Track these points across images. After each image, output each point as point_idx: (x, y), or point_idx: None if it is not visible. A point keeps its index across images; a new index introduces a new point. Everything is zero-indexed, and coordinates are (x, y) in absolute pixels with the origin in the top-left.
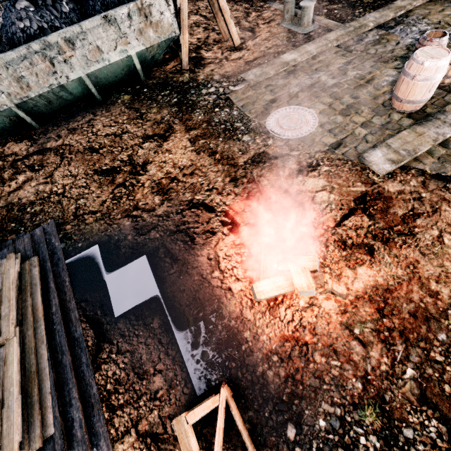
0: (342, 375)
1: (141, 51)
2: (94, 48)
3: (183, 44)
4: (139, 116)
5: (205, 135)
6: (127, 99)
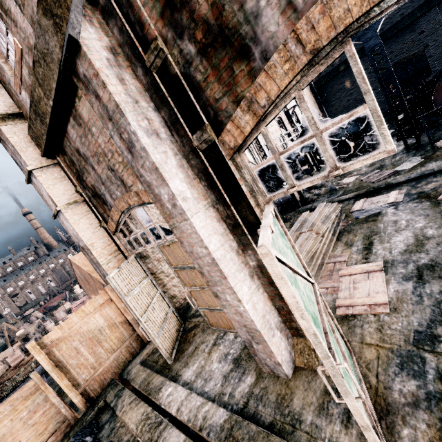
0: None
1: None
2: None
3: (8, 343)
4: None
5: None
6: None
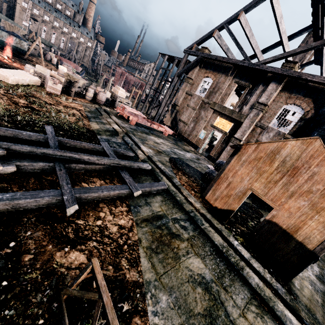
0: (4, 63)
1: (14, 46)
2: (2, 36)
3: (27, 54)
4: (1, 50)
5: (14, 58)
6: (2, 48)
